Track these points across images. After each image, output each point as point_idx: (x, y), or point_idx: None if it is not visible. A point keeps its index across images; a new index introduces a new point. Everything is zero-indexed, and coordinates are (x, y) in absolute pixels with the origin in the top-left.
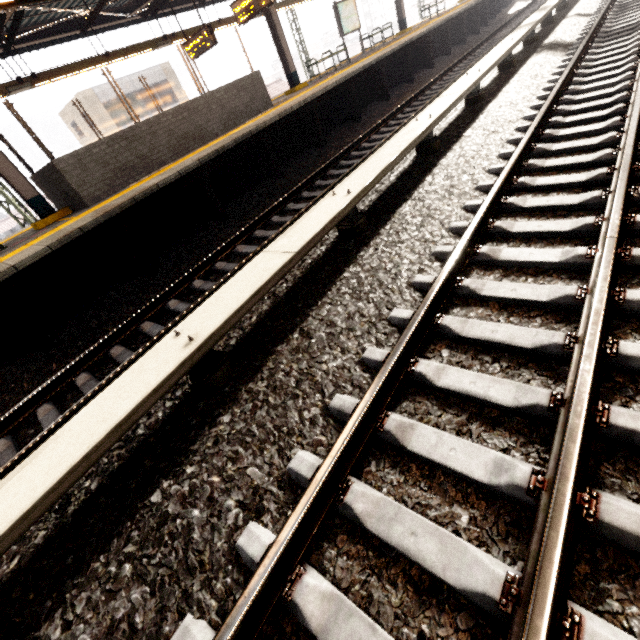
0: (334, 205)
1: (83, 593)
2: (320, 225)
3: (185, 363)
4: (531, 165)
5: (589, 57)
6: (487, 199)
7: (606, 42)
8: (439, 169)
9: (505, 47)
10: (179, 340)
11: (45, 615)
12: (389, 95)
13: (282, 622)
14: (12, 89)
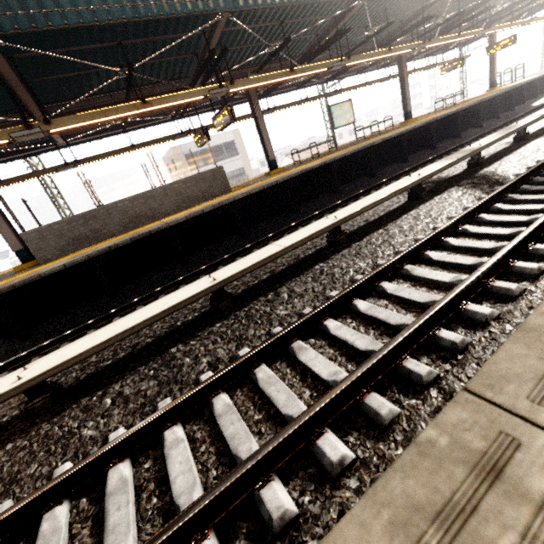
0: None
1: None
2: None
3: None
4: (212, 405)
5: (483, 216)
6: (80, 462)
7: (534, 191)
8: (178, 349)
9: (402, 184)
10: None
11: None
12: (339, 190)
13: None
14: (60, 169)
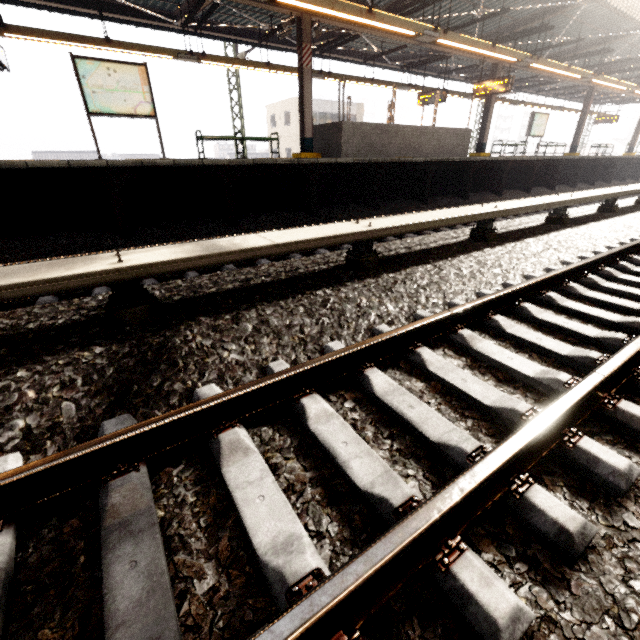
0: (562, 198)
1: (452, 262)
2: (557, 200)
3: (497, 212)
4: None
5: None
6: None
7: None
8: (620, 218)
9: None
10: (485, 207)
11: (432, 262)
12: (555, 186)
13: (558, 294)
14: (314, 75)
